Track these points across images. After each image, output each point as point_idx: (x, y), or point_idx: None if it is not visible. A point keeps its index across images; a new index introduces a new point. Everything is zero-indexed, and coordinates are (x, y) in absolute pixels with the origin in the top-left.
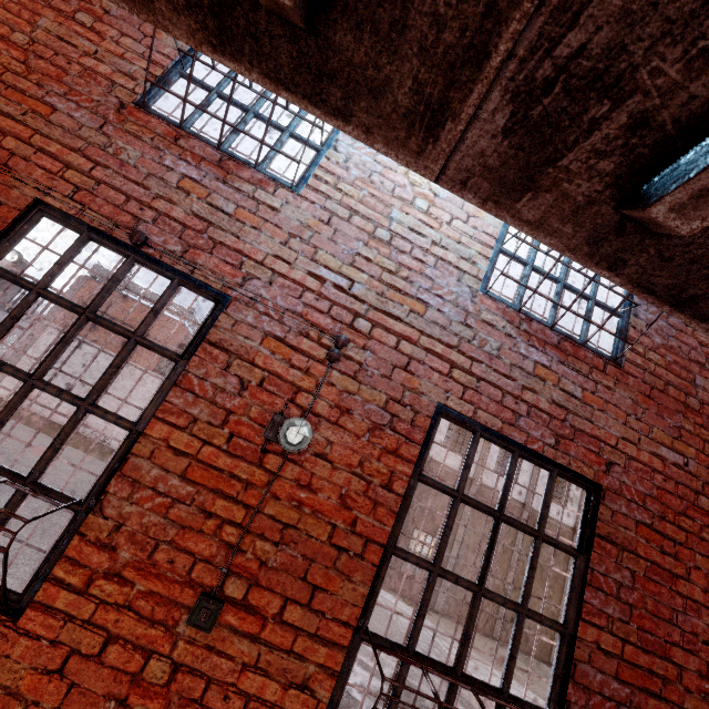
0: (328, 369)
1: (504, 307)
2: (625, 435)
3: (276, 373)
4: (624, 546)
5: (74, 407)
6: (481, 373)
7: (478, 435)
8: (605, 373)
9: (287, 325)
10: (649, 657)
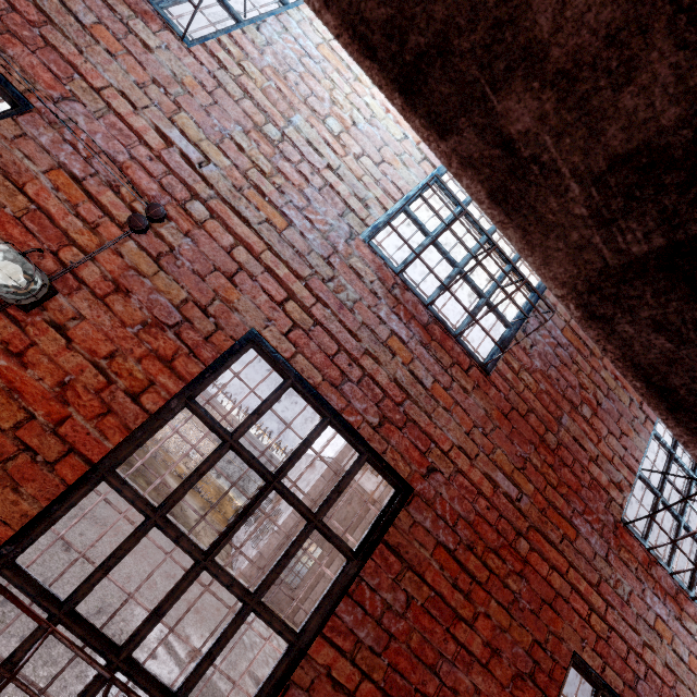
0: (124, 235)
1: (382, 263)
2: (463, 446)
3: (48, 213)
4: (411, 565)
5: None
6: (322, 318)
7: (287, 383)
8: (467, 374)
9: (95, 168)
10: None
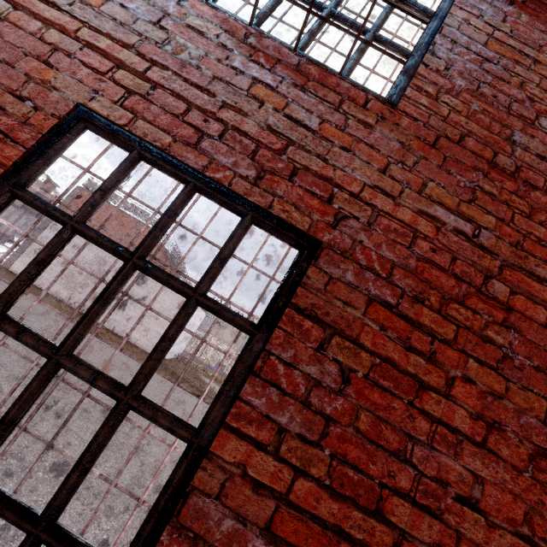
0: None
1: (227, 17)
2: (379, 185)
3: None
4: (337, 329)
5: (64, 283)
6: (162, 81)
7: (132, 153)
8: (365, 109)
9: None
10: (343, 506)
